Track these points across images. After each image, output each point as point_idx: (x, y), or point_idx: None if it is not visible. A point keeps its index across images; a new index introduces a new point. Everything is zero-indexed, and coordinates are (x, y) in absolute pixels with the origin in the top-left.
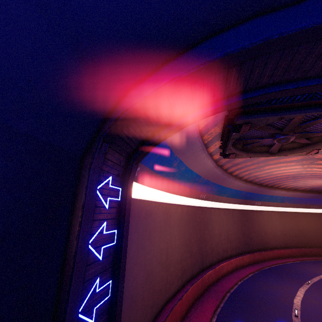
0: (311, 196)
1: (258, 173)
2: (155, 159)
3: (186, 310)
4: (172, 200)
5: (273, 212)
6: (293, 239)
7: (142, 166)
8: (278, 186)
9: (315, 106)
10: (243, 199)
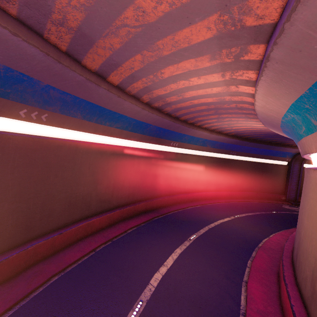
0: (233, 142)
1: (161, 90)
2: None
3: None
4: None
5: (191, 156)
6: (203, 183)
7: None
8: (201, 125)
9: None
10: (152, 137)
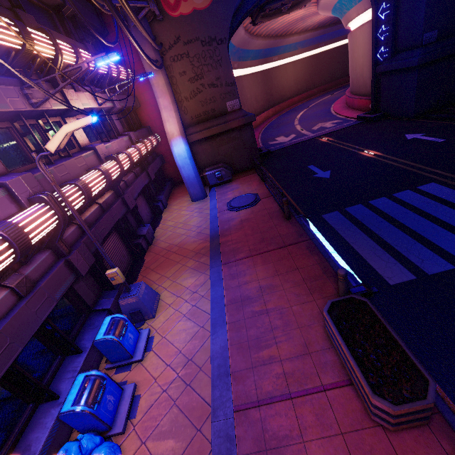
0: (319, 34)
1: (274, 25)
2: None
3: None
4: None
5: (288, 64)
6: (303, 85)
7: None
8: (291, 32)
9: None
10: (263, 59)
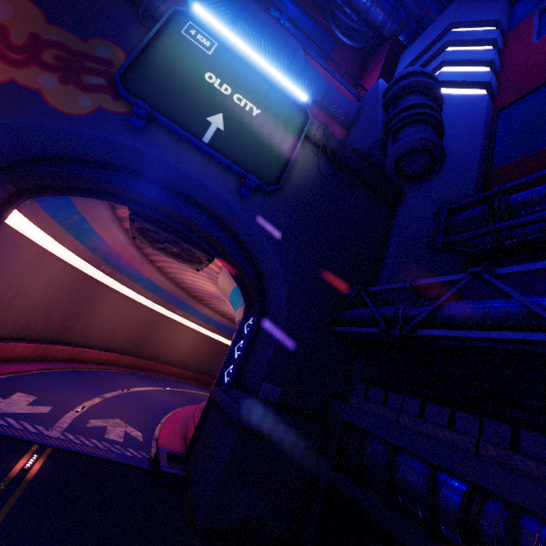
0: (235, 329)
1: (183, 276)
2: (52, 203)
3: (7, 359)
4: (58, 252)
5: (191, 329)
6: (195, 362)
7: (32, 202)
8: (208, 304)
9: (175, 235)
10: (162, 300)
